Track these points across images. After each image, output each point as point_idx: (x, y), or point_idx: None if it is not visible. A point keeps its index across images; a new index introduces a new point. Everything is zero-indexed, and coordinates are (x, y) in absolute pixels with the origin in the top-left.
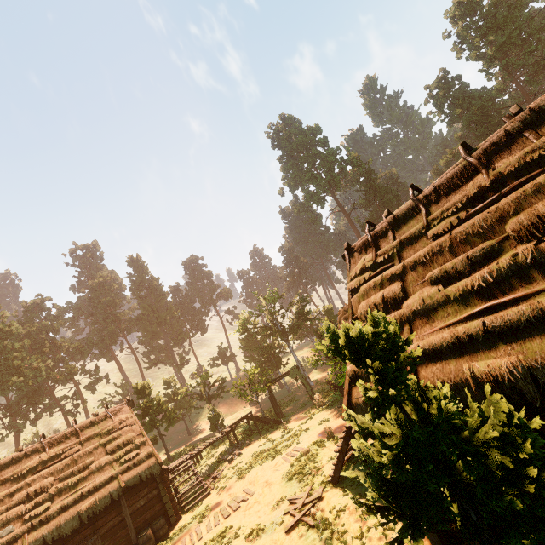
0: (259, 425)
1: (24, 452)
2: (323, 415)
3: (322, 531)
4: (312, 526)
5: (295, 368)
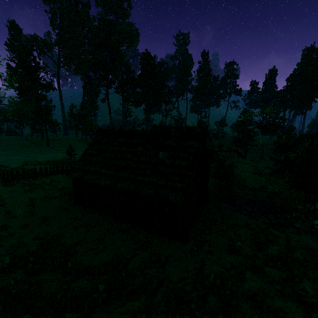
0: (236, 155)
1: (183, 127)
2: (265, 164)
3: (264, 178)
4: (261, 176)
5: (261, 145)
